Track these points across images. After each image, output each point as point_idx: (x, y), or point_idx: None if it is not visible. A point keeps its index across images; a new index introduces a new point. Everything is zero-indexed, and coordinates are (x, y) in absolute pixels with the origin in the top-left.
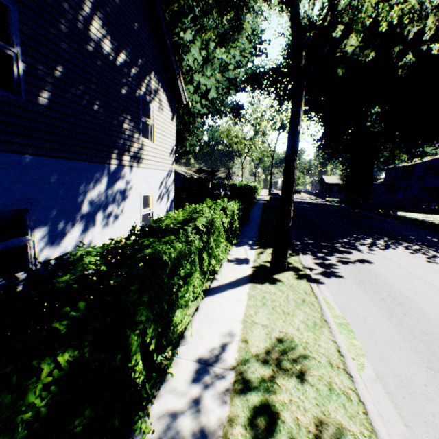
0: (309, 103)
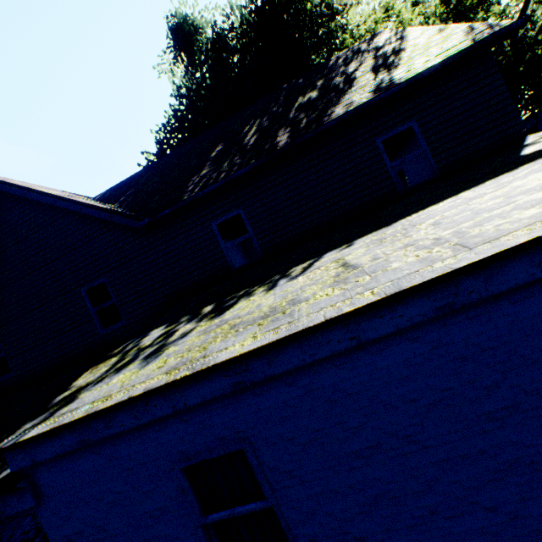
0: None
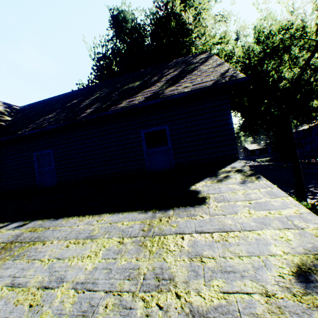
0: (237, 108)
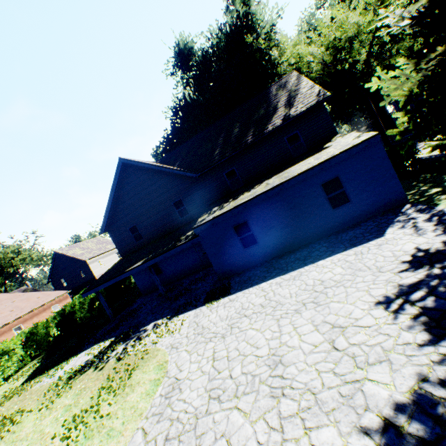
0: None
